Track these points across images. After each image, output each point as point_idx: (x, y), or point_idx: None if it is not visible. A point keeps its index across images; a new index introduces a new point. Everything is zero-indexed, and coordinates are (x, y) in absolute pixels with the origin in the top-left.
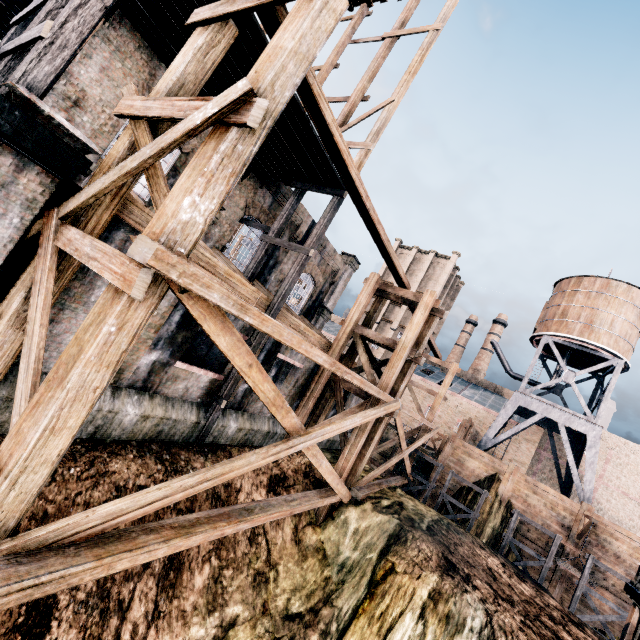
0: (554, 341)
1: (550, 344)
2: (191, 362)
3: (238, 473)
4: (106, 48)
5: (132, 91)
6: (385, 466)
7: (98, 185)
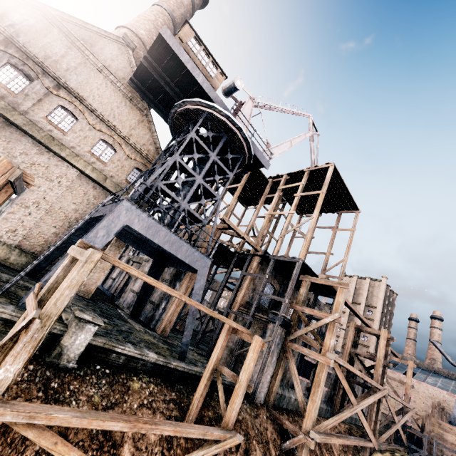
0: None
1: None
2: (301, 375)
3: (344, 418)
4: (260, 271)
5: (291, 300)
6: (389, 432)
7: (300, 333)
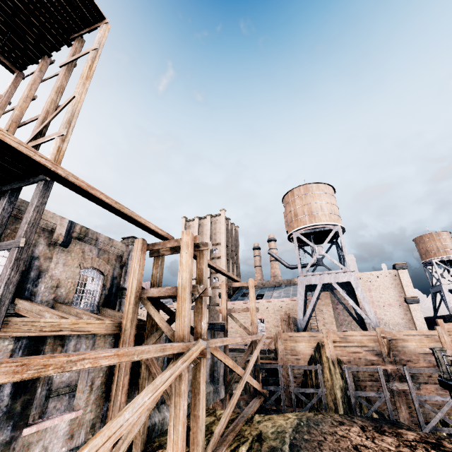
0: (300, 233)
1: (299, 236)
2: None
3: None
4: None
5: None
6: (230, 406)
7: None
